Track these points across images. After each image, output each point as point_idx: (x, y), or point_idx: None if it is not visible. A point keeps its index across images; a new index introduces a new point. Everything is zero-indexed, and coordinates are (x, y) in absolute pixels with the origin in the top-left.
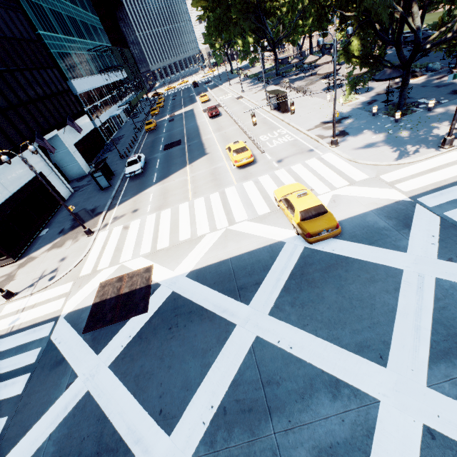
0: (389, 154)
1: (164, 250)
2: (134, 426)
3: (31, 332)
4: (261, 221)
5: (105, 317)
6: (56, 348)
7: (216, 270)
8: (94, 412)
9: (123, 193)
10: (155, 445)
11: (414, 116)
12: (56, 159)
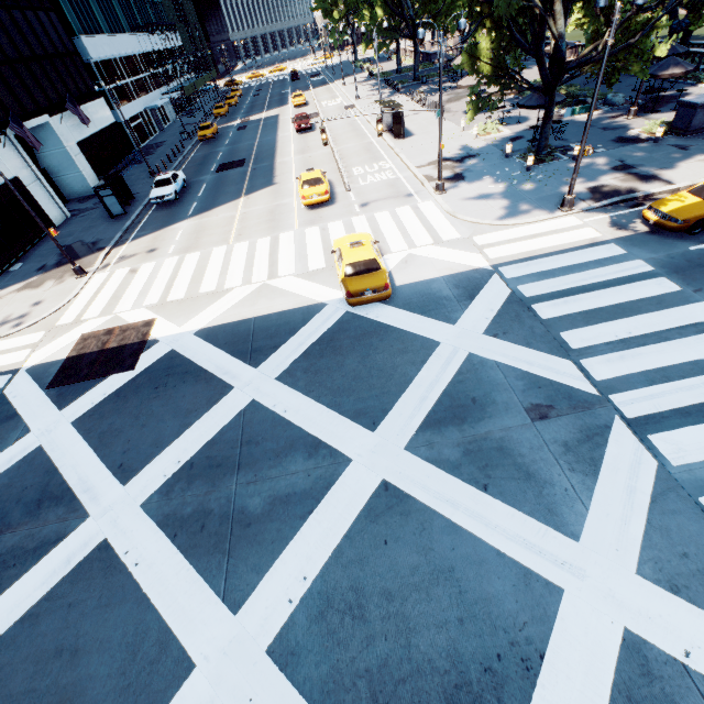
0: (498, 211)
1: (176, 302)
2: (87, 477)
3: None
4: (310, 277)
5: (79, 372)
6: (10, 403)
7: (232, 330)
8: (44, 465)
9: (142, 225)
10: (105, 494)
11: (553, 165)
12: (46, 162)
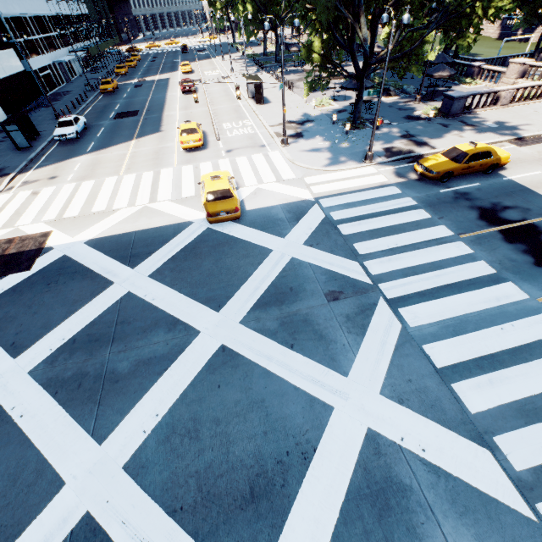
0: (323, 161)
1: (71, 218)
2: None
3: None
4: (182, 202)
5: None
6: None
7: (116, 240)
8: None
9: (46, 157)
10: None
11: (364, 131)
12: None
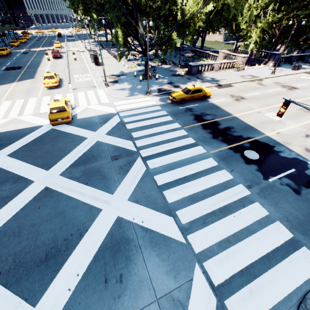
0: (126, 94)
1: None
2: None
3: None
4: (39, 115)
5: None
6: None
7: None
8: None
9: None
10: None
11: (150, 80)
12: None
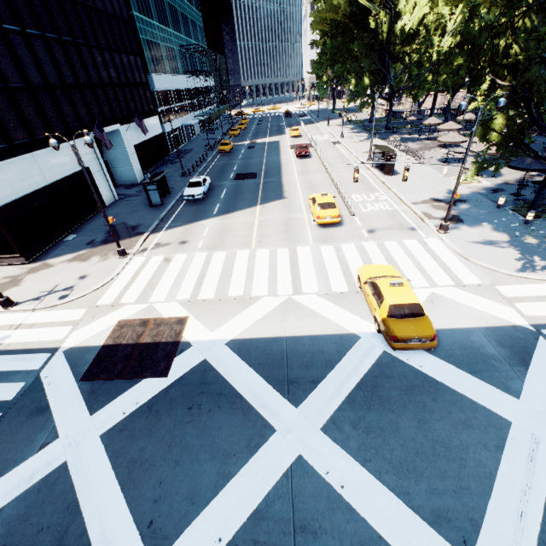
0: (512, 261)
1: (207, 302)
2: (111, 533)
3: (19, 358)
4: (335, 300)
5: (113, 367)
6: (43, 390)
7: (264, 348)
8: (65, 494)
9: (175, 217)
10: None
11: None
12: (109, 156)
